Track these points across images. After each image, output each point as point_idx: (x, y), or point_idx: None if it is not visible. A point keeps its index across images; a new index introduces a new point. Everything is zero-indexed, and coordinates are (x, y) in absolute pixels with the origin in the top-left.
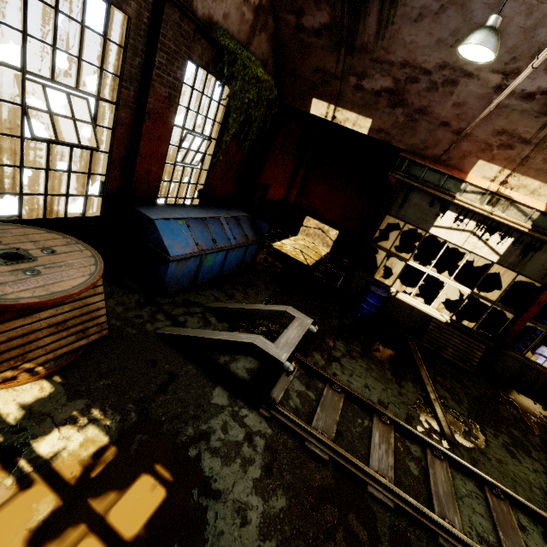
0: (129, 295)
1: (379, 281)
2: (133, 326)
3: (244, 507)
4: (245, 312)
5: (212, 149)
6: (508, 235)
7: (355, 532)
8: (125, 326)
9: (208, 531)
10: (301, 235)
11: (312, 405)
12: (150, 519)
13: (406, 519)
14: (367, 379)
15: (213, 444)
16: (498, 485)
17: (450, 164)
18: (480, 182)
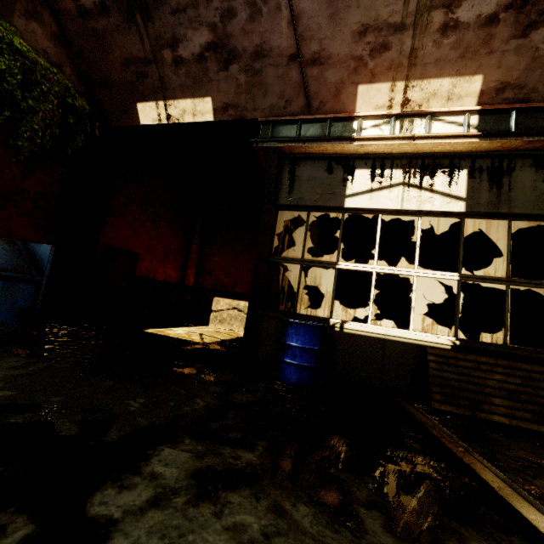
0: None
1: (306, 316)
2: None
3: None
4: None
5: None
6: (456, 168)
7: None
8: None
9: None
10: (213, 324)
11: None
12: None
13: None
14: None
15: None
16: None
17: (327, 110)
18: (375, 112)
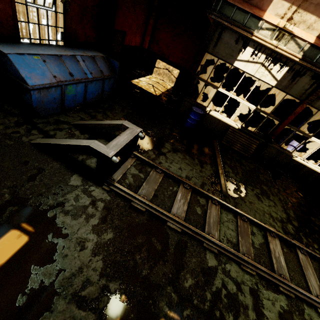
0: (9, 117)
1: (199, 104)
2: (11, 138)
3: (84, 240)
4: (97, 126)
5: None
6: (286, 65)
7: (154, 246)
8: (4, 139)
9: (57, 255)
10: (154, 74)
11: (141, 181)
12: (15, 254)
13: (187, 236)
14: (181, 165)
15: (66, 209)
16: (245, 215)
17: (254, 3)
18: (273, 19)
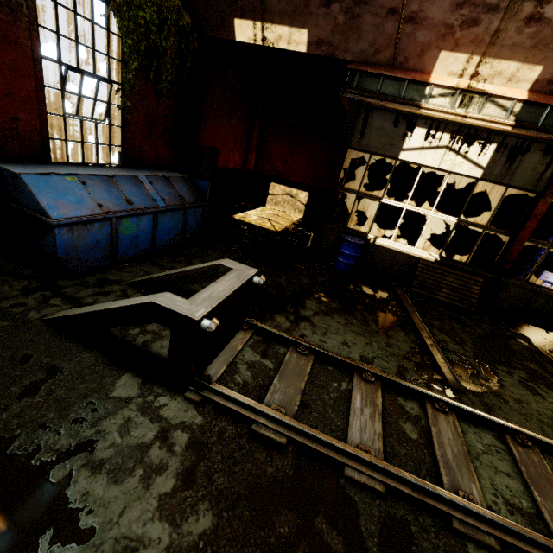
0: (13, 282)
1: (353, 230)
2: (7, 316)
3: (135, 545)
4: (174, 278)
5: (119, 98)
6: (490, 141)
7: (324, 542)
8: None
9: None
10: (269, 205)
11: (268, 376)
12: None
13: (403, 503)
14: (345, 336)
15: (98, 456)
16: (522, 430)
17: (409, 66)
18: (447, 80)
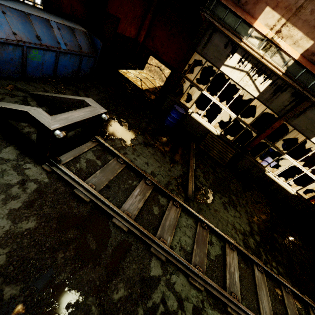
0: None
1: (182, 104)
2: None
3: None
4: (57, 99)
5: None
6: (269, 78)
7: (88, 244)
8: None
9: None
10: (145, 70)
11: (95, 169)
12: None
13: (134, 237)
14: (149, 159)
15: None
16: (206, 222)
17: (246, 9)
18: (263, 29)
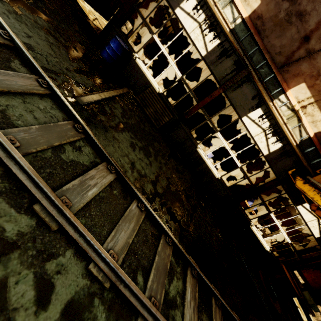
0: None
1: (129, 44)
2: None
3: None
4: None
5: None
6: (219, 37)
7: None
8: None
9: None
10: None
11: None
12: None
13: None
14: (38, 38)
15: None
16: (84, 125)
17: None
18: None
